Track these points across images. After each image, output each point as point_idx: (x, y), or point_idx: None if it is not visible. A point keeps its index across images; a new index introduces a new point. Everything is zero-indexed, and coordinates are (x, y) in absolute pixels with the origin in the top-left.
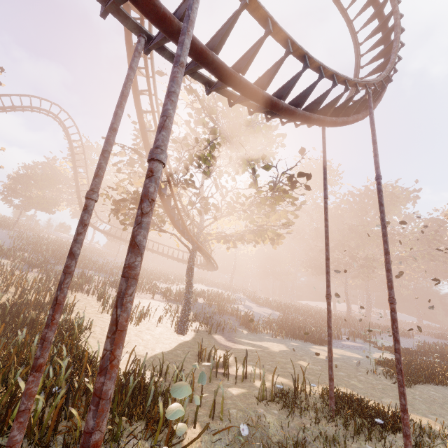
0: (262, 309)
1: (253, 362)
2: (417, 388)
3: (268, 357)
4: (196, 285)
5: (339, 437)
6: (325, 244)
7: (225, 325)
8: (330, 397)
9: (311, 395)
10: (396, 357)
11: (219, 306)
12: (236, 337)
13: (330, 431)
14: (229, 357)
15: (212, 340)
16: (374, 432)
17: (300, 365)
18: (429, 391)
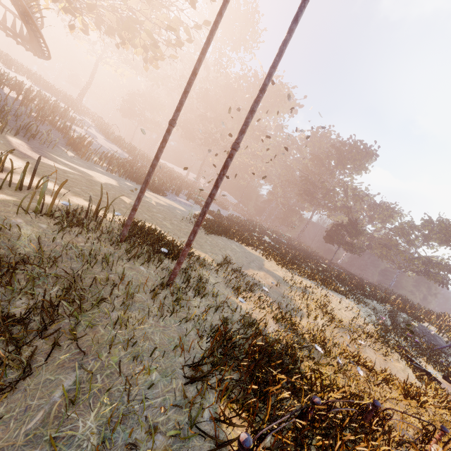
0: (110, 145)
1: (57, 181)
2: (212, 237)
3: (85, 183)
4: (14, 74)
5: (112, 258)
6: (202, 51)
7: (40, 135)
8: (126, 225)
9: (112, 222)
10: (207, 201)
11: (39, 111)
12: (51, 152)
13: (107, 252)
14: (2, 156)
15: (1, 140)
16: (155, 257)
17: (121, 199)
18: (218, 240)
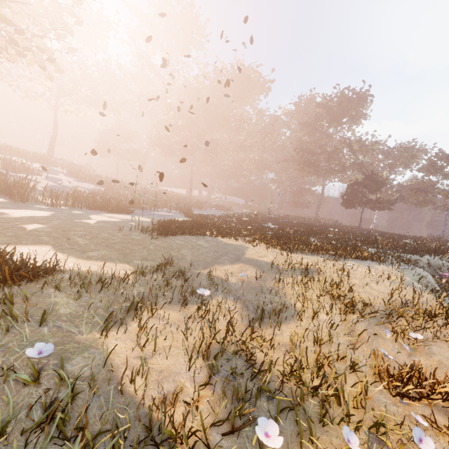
0: (80, 184)
1: None
2: (166, 239)
3: None
4: None
5: None
6: None
7: None
8: None
9: None
10: None
11: None
12: None
13: None
14: None
15: None
16: None
17: (21, 227)
18: (175, 240)
